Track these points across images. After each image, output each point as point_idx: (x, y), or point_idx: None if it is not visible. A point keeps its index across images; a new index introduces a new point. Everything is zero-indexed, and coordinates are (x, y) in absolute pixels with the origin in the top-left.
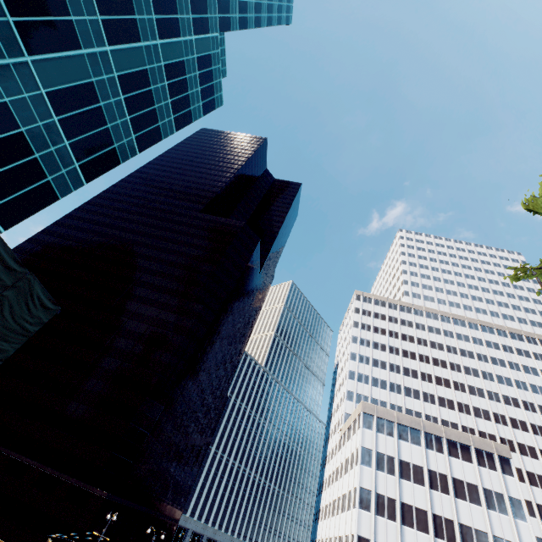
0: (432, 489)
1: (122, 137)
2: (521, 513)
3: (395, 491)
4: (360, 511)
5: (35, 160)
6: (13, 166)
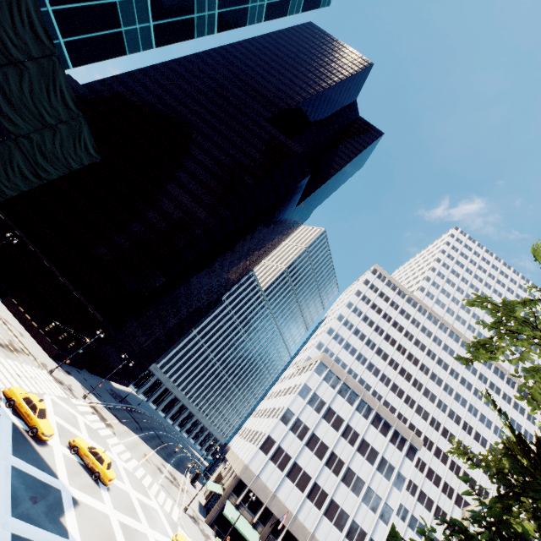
0: (342, 437)
1: (204, 8)
2: (400, 485)
3: (312, 424)
4: (279, 422)
5: (114, 4)
6: (93, 4)
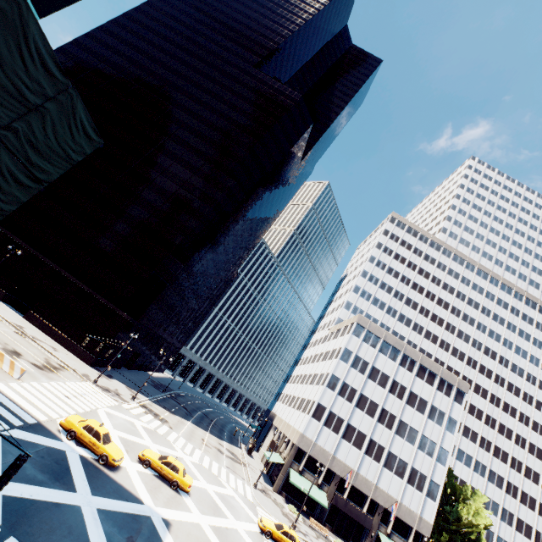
0: (390, 393)
1: None
2: (452, 429)
3: (359, 385)
4: (326, 389)
5: None
6: None
